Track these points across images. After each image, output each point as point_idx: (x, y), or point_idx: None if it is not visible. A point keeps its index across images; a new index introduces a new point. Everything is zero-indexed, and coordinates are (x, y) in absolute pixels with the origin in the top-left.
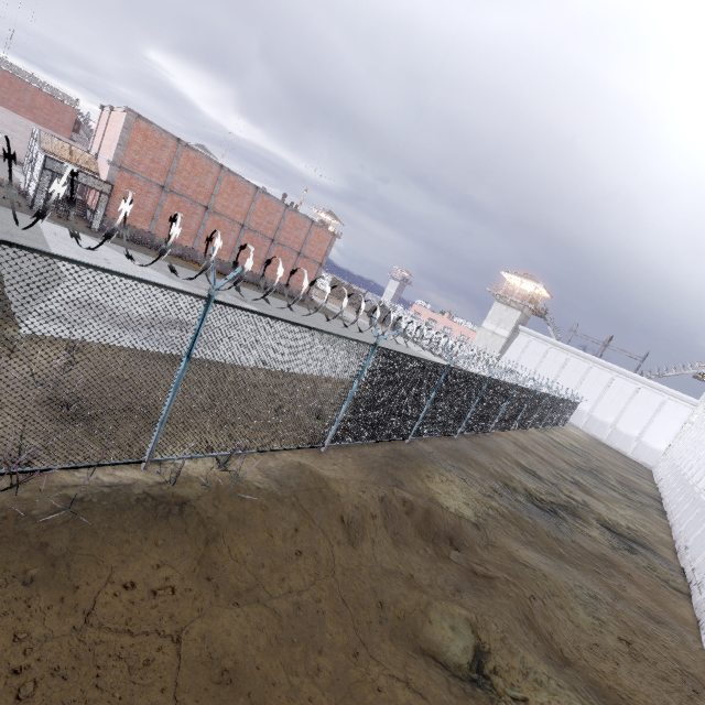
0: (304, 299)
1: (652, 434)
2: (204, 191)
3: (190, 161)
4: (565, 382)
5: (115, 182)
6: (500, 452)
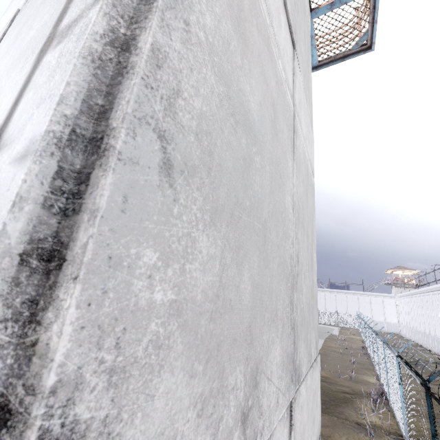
0: None
1: (388, 317)
2: None
3: None
4: (341, 307)
5: None
6: None
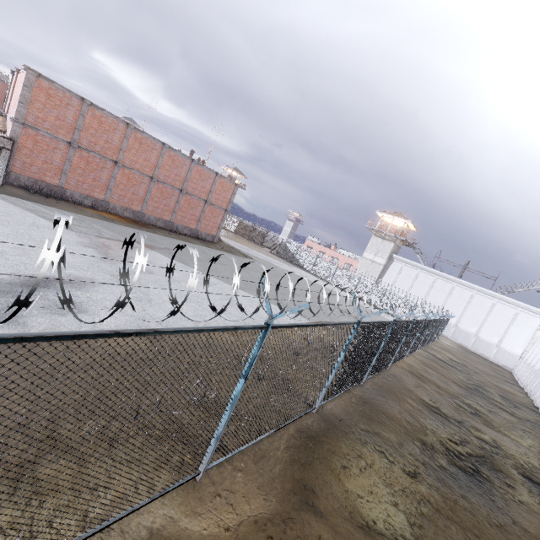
0: (213, 240)
1: (509, 341)
2: (112, 146)
3: (96, 119)
4: (434, 300)
5: (19, 138)
6: (403, 389)
